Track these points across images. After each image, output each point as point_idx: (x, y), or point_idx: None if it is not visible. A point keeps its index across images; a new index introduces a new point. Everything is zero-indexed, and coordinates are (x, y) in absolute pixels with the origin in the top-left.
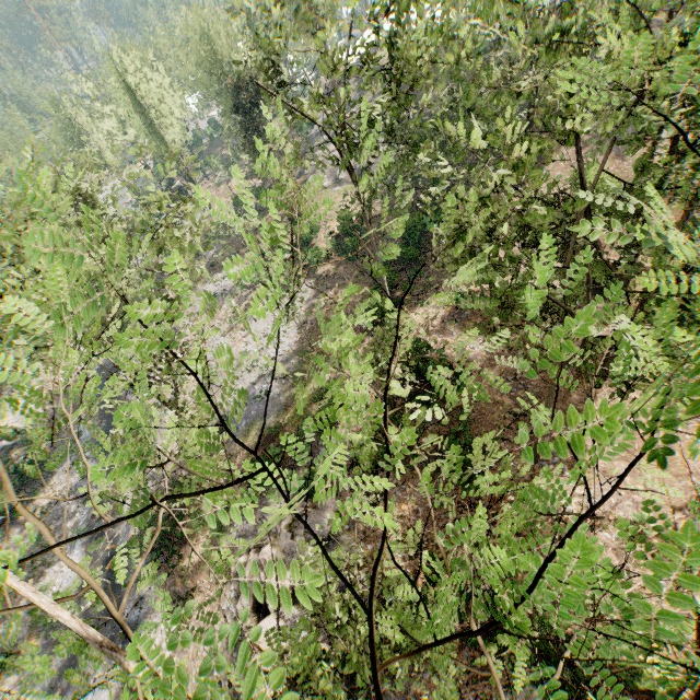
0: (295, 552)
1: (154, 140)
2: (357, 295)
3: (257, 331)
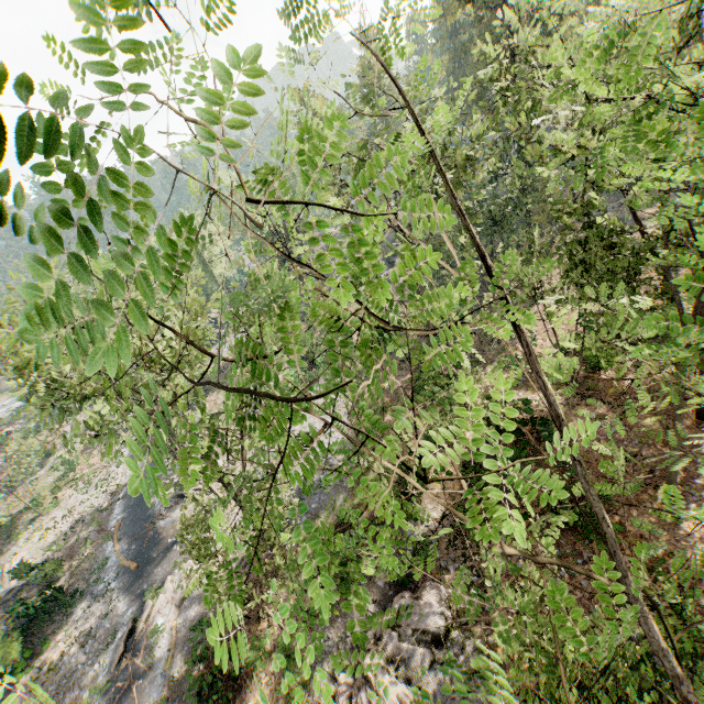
0: (408, 659)
1: (206, 273)
2: (403, 380)
3: (304, 427)
